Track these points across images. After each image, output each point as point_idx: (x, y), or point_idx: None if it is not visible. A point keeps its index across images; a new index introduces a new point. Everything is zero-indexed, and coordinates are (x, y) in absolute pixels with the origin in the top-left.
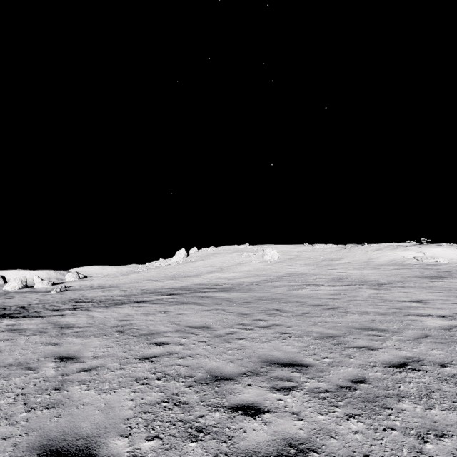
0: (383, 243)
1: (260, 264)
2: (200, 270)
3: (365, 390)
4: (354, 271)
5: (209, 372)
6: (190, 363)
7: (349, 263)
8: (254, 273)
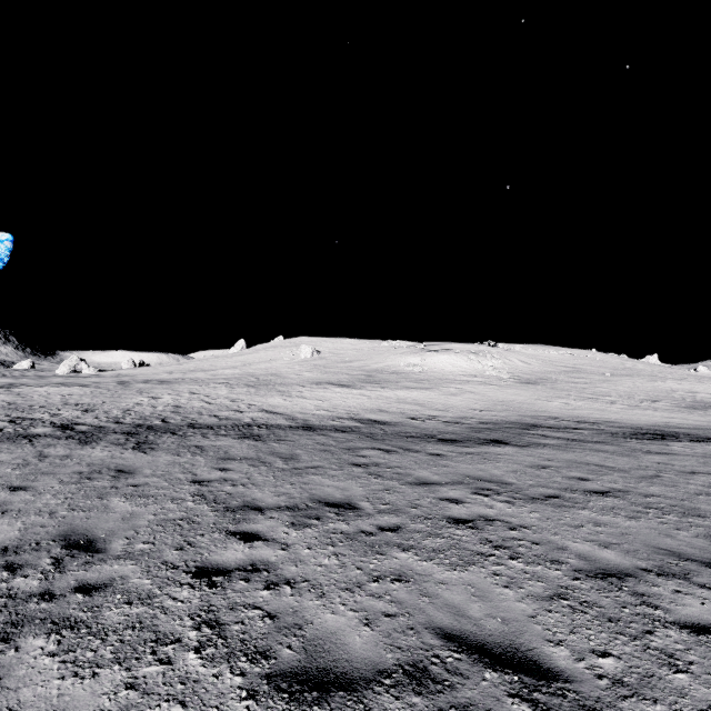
0: (450, 344)
1: (283, 362)
2: (225, 366)
3: (23, 404)
4: (311, 375)
5: (5, 400)
6: (7, 399)
7: (349, 366)
8: (249, 372)
